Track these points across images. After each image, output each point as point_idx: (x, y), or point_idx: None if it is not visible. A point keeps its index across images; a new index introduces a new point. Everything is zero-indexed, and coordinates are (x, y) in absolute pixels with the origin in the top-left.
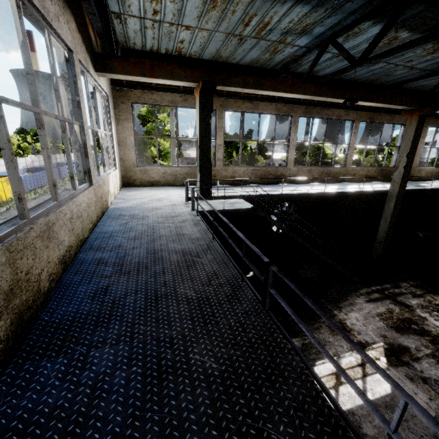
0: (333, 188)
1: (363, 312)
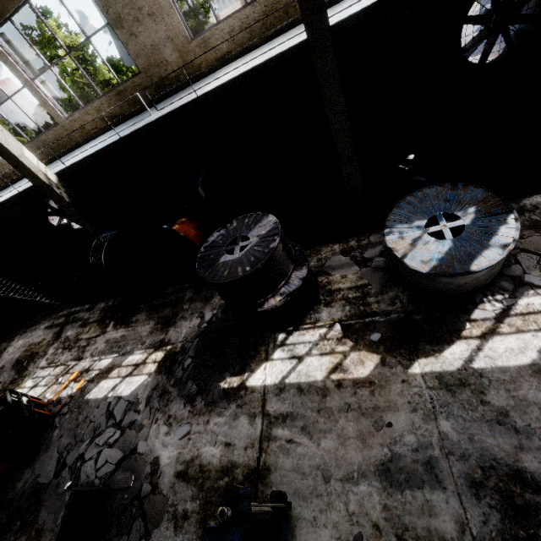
0: (17, 188)
1: (27, 340)
